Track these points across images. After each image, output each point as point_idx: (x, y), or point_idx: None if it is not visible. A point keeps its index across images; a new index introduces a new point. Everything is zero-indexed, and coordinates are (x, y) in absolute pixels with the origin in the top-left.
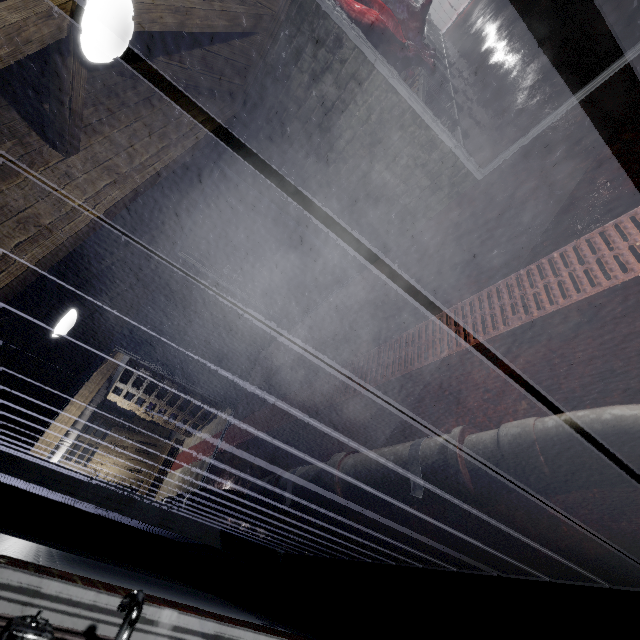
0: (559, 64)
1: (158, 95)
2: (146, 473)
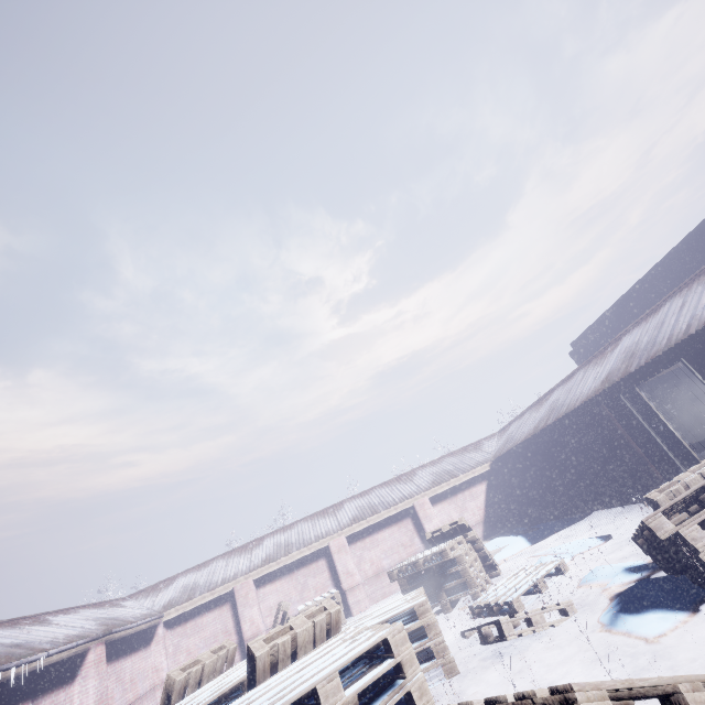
0: None
1: None
2: None
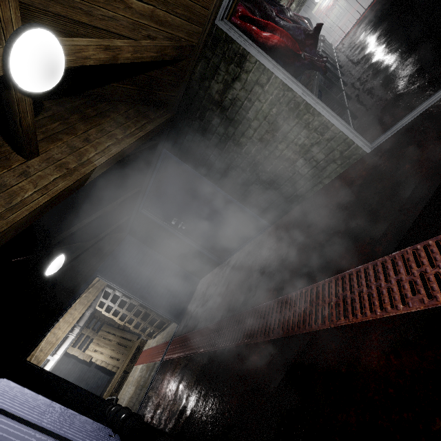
0: (436, 54)
1: (112, 108)
2: (122, 361)
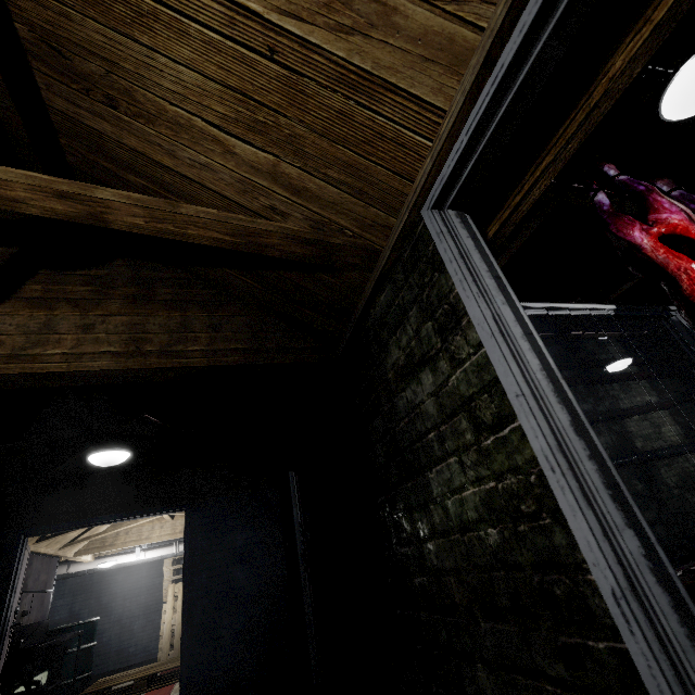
0: None
1: (211, 303)
2: (171, 656)
